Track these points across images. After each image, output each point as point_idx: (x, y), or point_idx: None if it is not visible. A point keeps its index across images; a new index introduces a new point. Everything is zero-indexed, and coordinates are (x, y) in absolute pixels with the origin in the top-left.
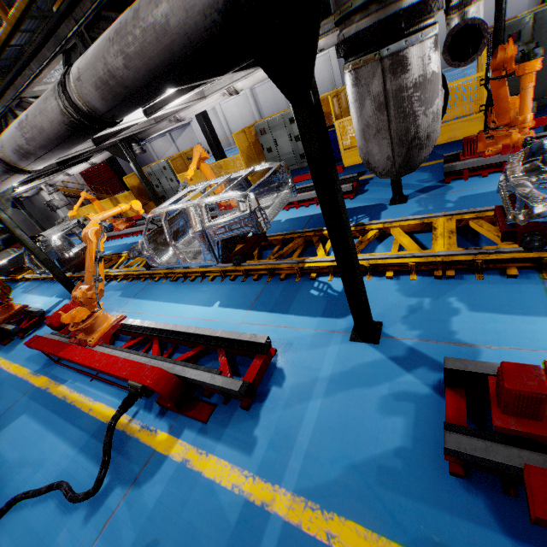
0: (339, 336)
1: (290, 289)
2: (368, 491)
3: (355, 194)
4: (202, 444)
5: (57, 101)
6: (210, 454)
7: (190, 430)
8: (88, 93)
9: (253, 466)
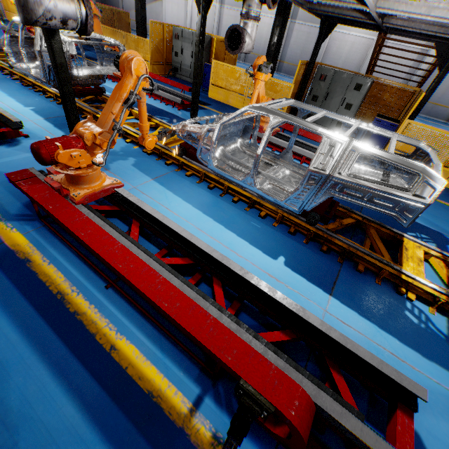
0: None
1: None
2: None
3: (185, 110)
4: None
5: None
6: None
7: None
8: None
9: None
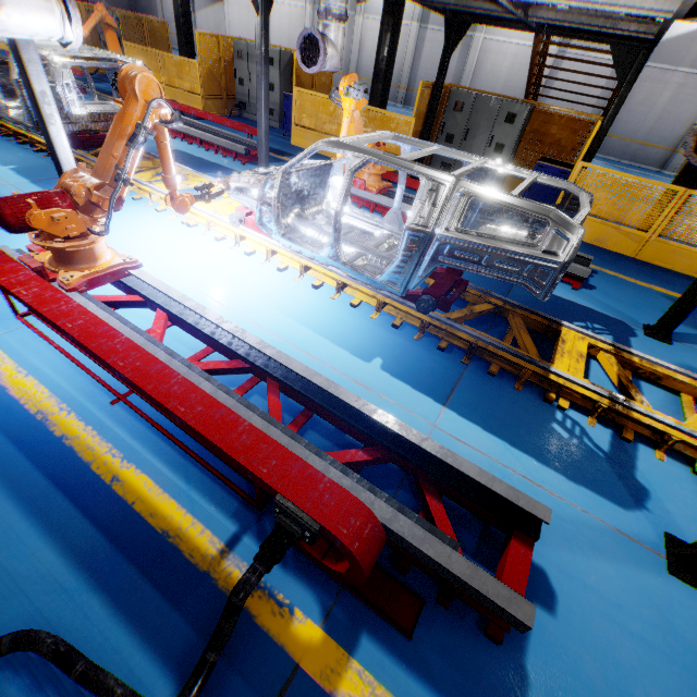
0: None
1: None
2: None
3: (253, 163)
4: None
5: None
6: None
7: None
8: None
9: None
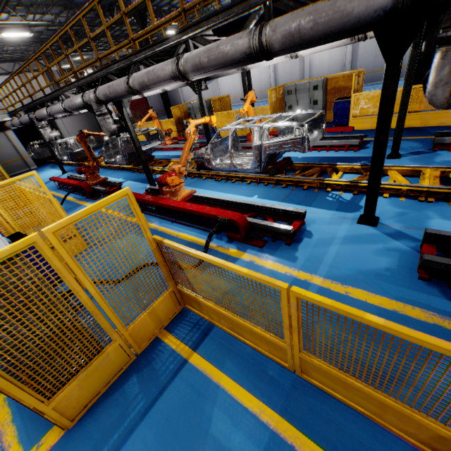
0: (349, 221)
1: (310, 195)
2: (369, 280)
3: (359, 148)
4: (262, 256)
5: (250, 40)
6: (268, 260)
7: (251, 250)
8: (275, 39)
9: (297, 266)
